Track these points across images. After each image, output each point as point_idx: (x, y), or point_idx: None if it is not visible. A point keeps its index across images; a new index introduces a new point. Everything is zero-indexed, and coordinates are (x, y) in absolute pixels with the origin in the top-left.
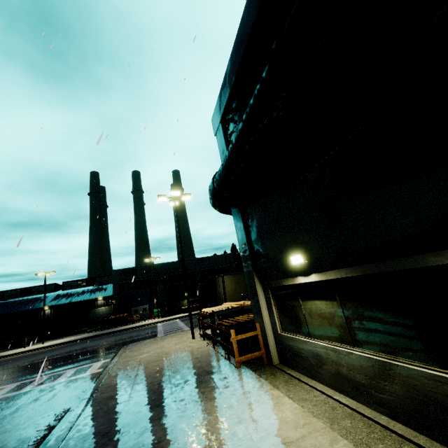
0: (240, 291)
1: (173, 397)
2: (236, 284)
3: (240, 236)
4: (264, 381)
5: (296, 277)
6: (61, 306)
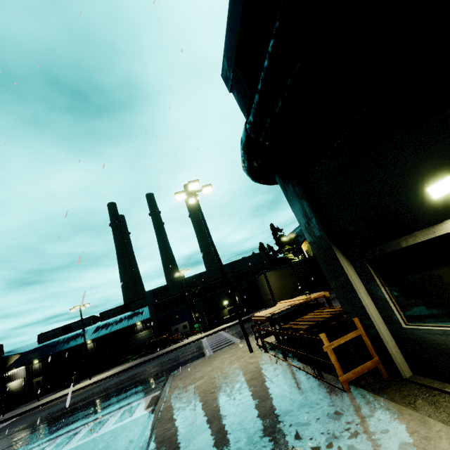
0: (288, 287)
1: None
2: (282, 279)
3: (296, 203)
4: (422, 415)
5: (439, 223)
6: (103, 338)
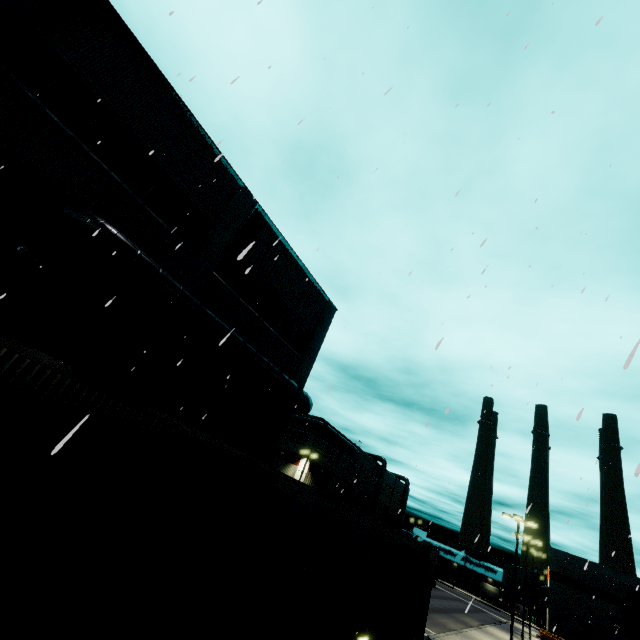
0: None
1: (525, 632)
2: None
3: None
4: None
5: None
6: None
